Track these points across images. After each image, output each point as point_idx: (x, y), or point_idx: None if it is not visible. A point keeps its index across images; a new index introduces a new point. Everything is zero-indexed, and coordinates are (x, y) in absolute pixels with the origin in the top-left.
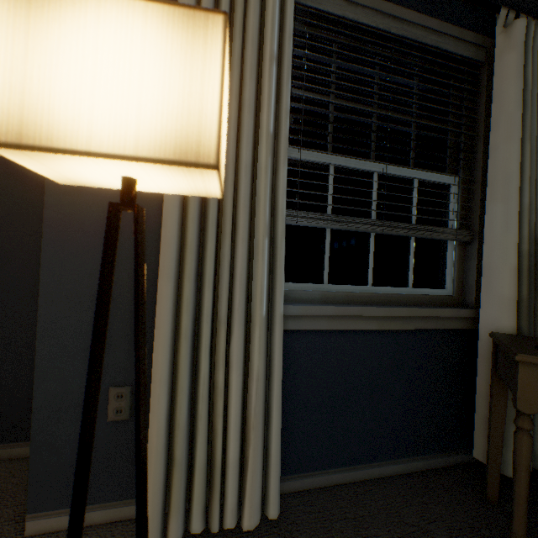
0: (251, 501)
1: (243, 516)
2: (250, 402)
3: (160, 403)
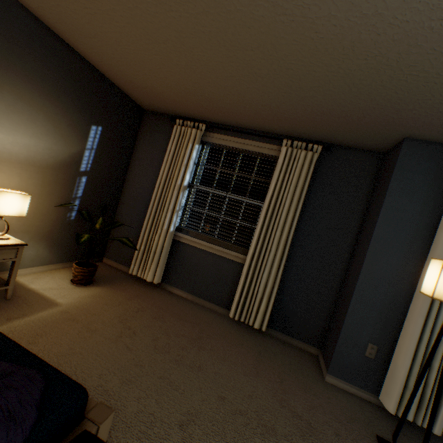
0: (440, 423)
1: (433, 427)
2: None
3: (408, 362)
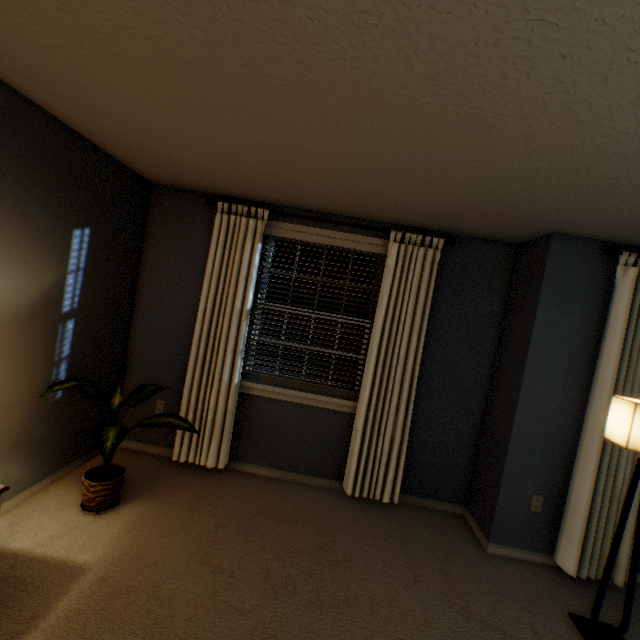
0: (622, 573)
1: (616, 579)
2: (627, 524)
3: (586, 514)
